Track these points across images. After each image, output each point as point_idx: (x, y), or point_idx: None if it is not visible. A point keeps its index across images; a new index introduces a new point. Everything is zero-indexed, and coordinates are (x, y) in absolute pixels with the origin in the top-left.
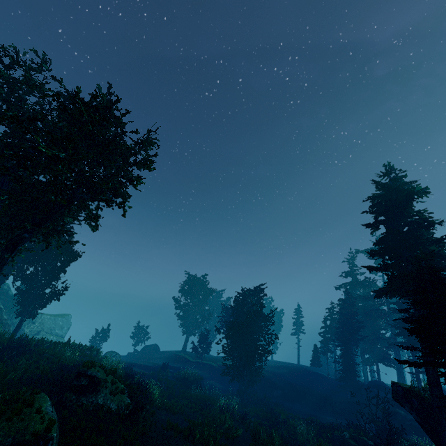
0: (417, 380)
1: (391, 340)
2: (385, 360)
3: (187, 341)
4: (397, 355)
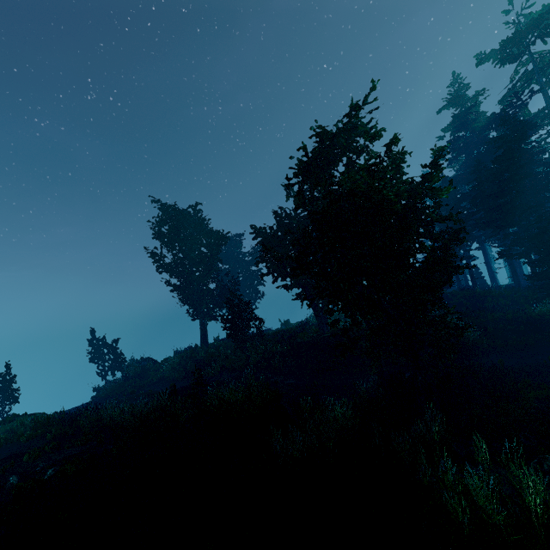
0: None
1: None
2: None
3: (205, 332)
4: None
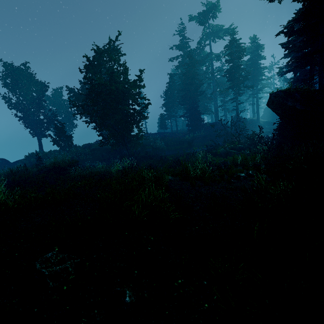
0: (237, 110)
1: (213, 94)
2: (206, 111)
3: (41, 144)
4: (216, 103)
